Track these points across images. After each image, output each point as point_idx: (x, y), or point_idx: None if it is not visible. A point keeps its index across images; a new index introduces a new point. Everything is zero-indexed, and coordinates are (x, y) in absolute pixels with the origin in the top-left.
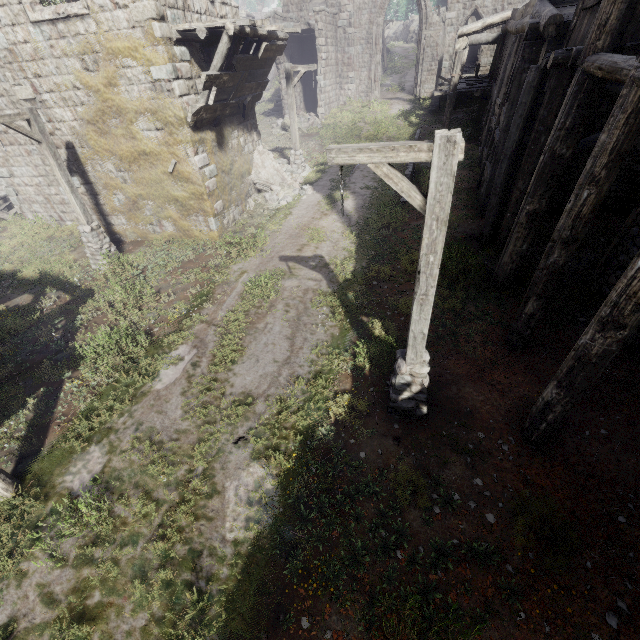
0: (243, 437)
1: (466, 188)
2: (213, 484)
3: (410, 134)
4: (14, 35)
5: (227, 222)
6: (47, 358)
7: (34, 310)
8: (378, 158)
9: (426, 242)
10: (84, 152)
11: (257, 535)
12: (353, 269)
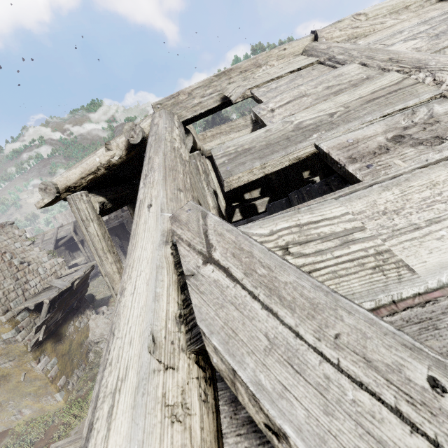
0: None
1: None
2: None
3: None
4: None
5: (72, 385)
6: None
7: None
8: (72, 447)
9: None
10: None
11: None
12: None
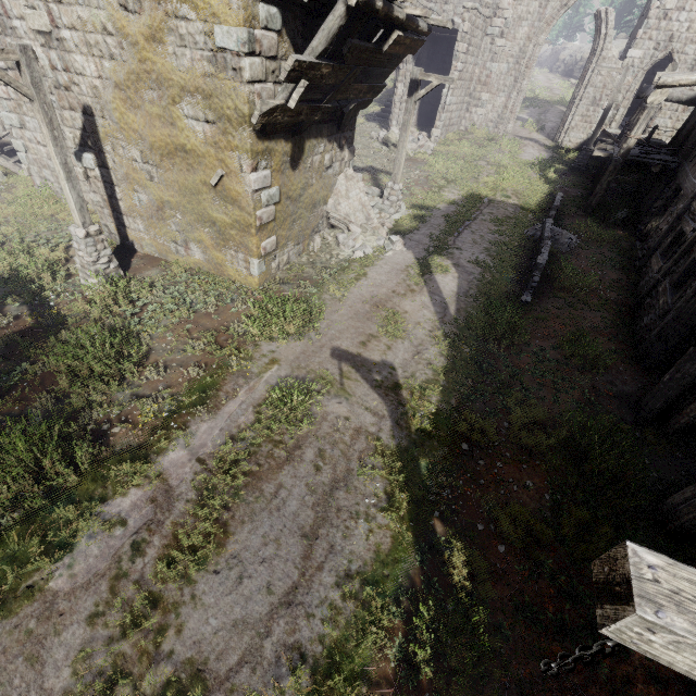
0: None
1: (616, 303)
2: None
3: (543, 194)
4: None
5: (277, 265)
6: None
7: None
8: None
9: None
10: (105, 125)
11: None
12: (436, 408)
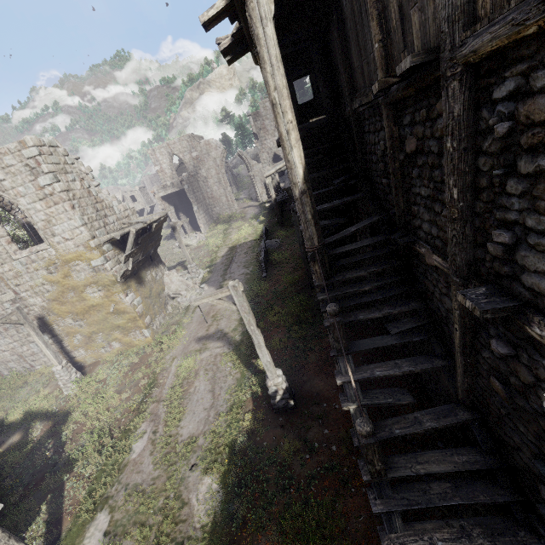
0: (194, 464)
1: (299, 255)
2: (182, 499)
3: (261, 228)
4: (2, 269)
5: (156, 327)
6: (47, 472)
7: (26, 442)
8: (211, 299)
9: (246, 322)
10: (51, 318)
11: (213, 516)
12: (242, 331)
